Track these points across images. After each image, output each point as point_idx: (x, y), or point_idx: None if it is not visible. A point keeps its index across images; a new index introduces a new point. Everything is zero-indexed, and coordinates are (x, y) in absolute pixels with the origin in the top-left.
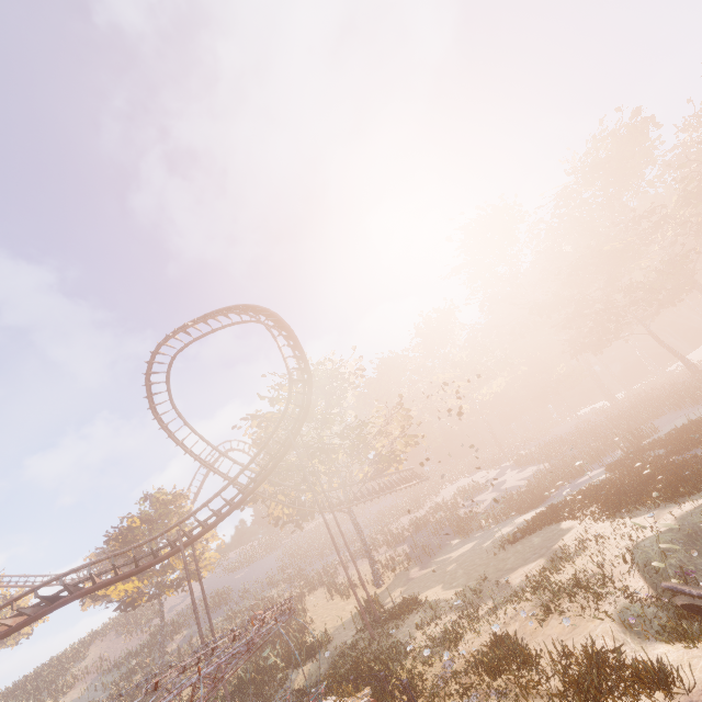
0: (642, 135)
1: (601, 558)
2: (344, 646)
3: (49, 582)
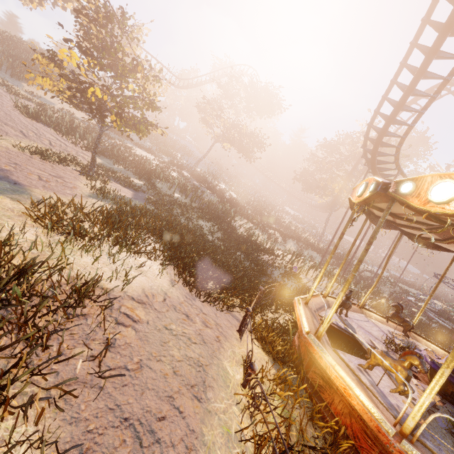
0: None
1: None
2: (364, 272)
3: None
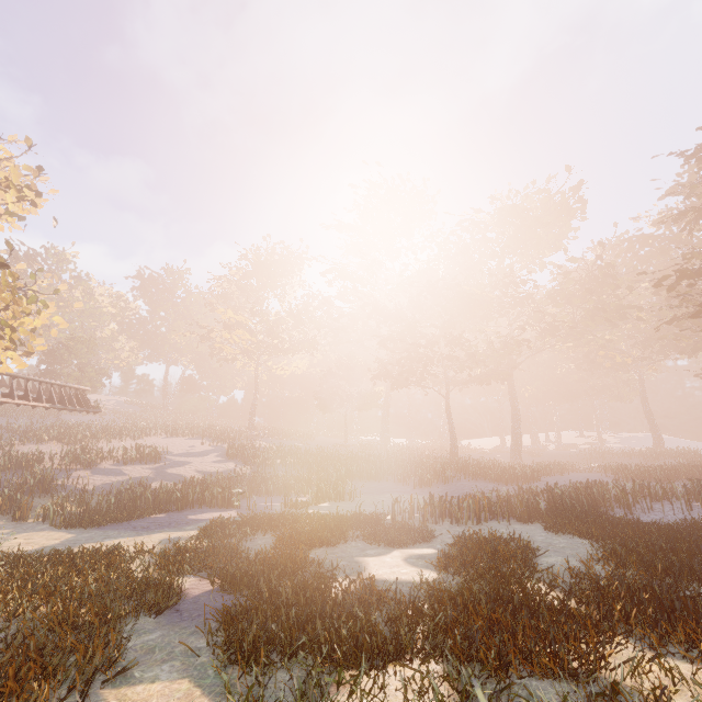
0: (567, 215)
1: None
2: None
3: None
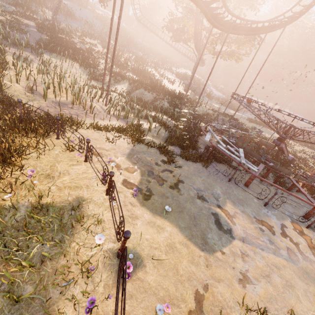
0: None
1: (304, 151)
2: (207, 111)
3: None
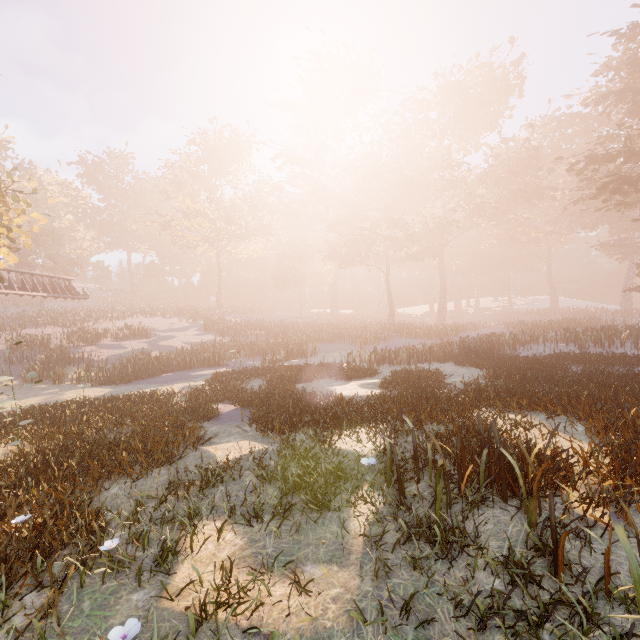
0: (506, 93)
1: None
2: None
3: None
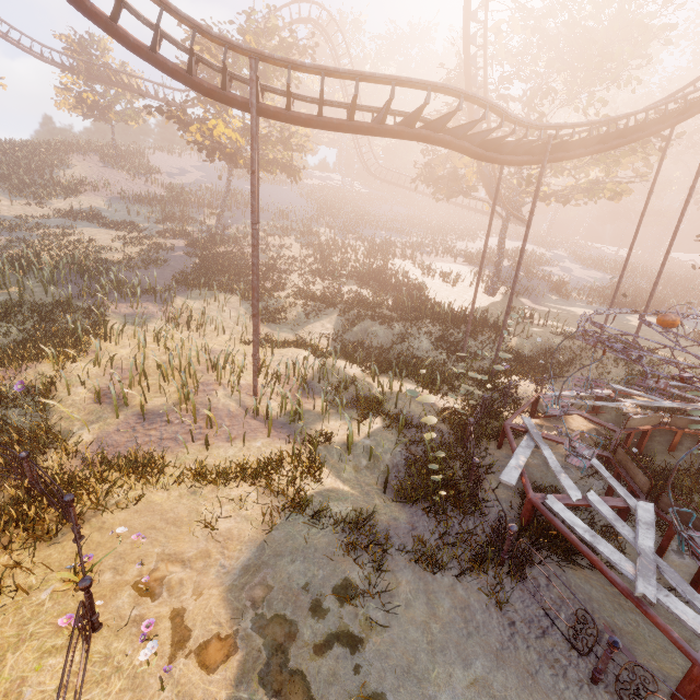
0: None
1: None
2: (548, 341)
3: (445, 92)
